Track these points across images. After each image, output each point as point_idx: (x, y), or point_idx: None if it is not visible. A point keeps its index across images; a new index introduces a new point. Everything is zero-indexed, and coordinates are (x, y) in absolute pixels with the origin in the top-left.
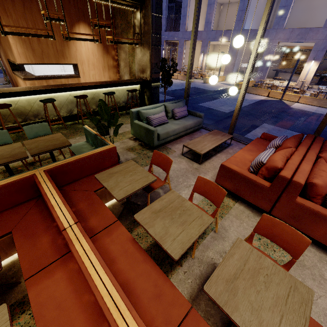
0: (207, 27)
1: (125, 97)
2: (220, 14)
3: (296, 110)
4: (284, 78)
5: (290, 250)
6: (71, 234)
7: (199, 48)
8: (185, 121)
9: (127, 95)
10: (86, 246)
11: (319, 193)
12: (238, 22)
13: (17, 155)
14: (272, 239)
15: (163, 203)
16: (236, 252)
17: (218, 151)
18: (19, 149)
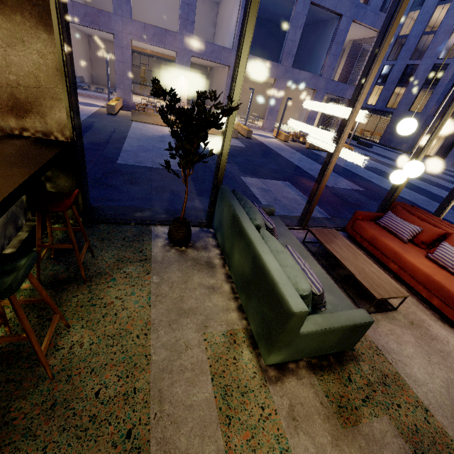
0: None
1: None
2: None
3: None
4: (142, 93)
5: None
6: None
7: None
8: (287, 238)
9: None
10: None
11: None
12: None
13: None
14: None
15: None
16: None
17: None
18: None
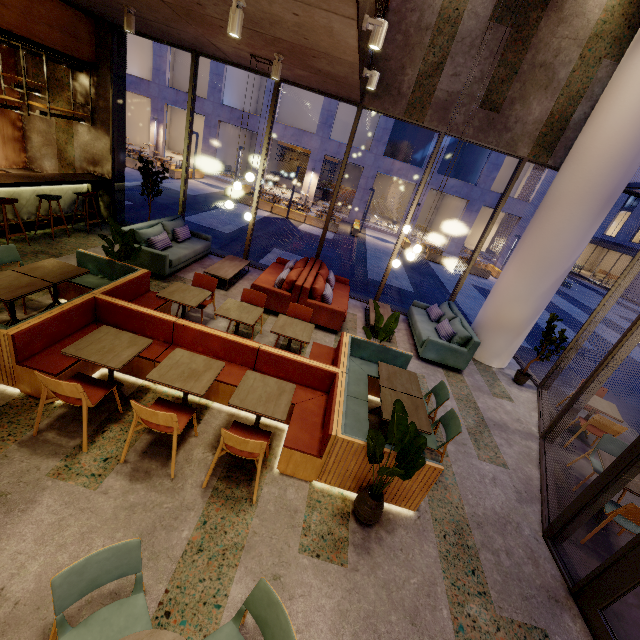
0: (158, 79)
1: (66, 202)
2: (175, 56)
3: (304, 232)
4: (286, 186)
5: (306, 319)
6: (183, 323)
7: (143, 106)
8: (193, 245)
9: (69, 198)
10: (199, 325)
11: (318, 294)
12: (212, 90)
13: (35, 283)
14: (297, 317)
15: (229, 305)
16: (281, 319)
17: (239, 278)
18: (27, 278)
